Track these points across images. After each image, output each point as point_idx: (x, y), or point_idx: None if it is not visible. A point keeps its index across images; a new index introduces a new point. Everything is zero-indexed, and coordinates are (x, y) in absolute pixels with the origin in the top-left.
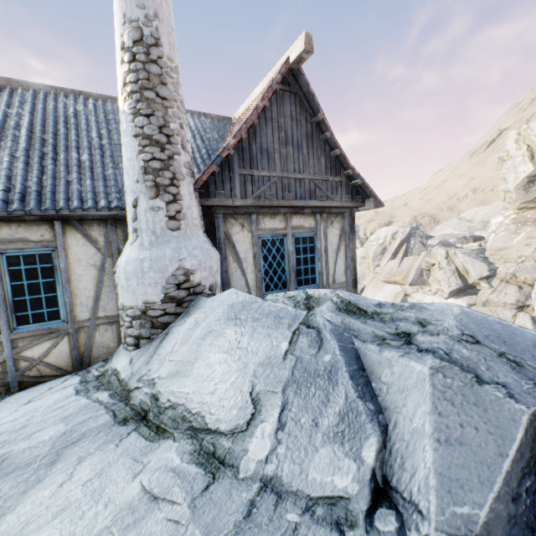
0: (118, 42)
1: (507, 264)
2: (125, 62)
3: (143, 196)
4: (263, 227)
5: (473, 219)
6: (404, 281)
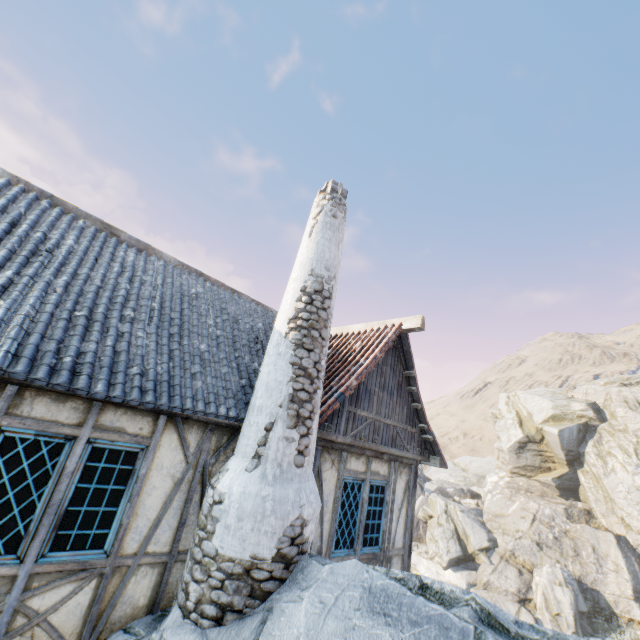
0: (299, 283)
1: (505, 536)
2: (301, 301)
3: (282, 422)
4: (348, 467)
5: (467, 468)
6: None
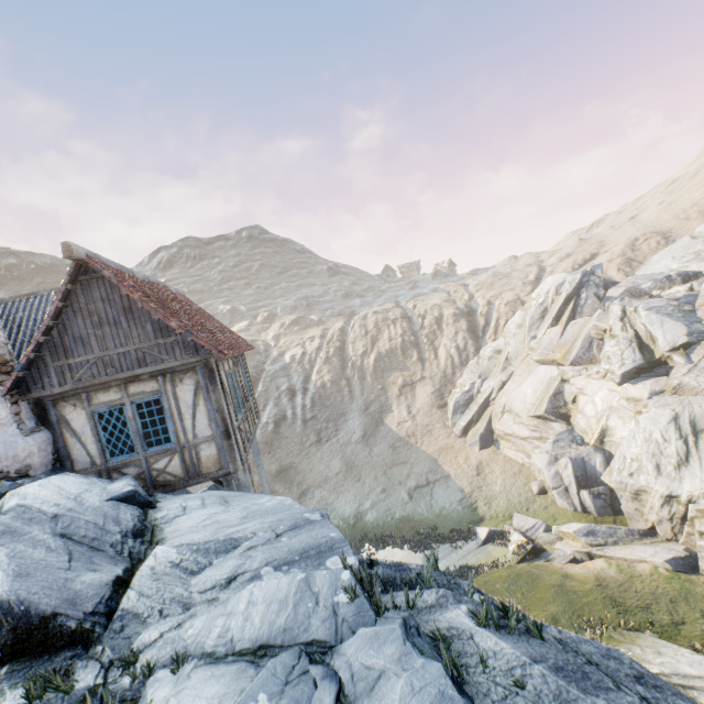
0: None
1: None
2: None
3: None
4: (98, 402)
5: None
6: (564, 360)
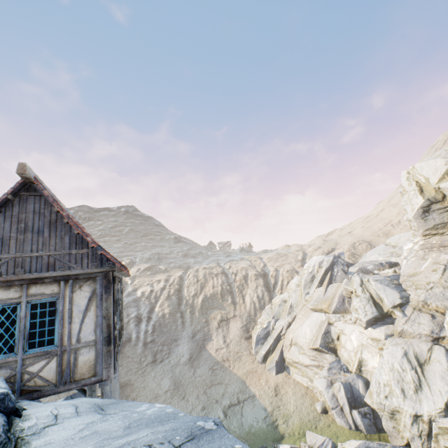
0: None
1: (417, 290)
2: None
3: None
4: None
5: (397, 244)
6: (329, 309)
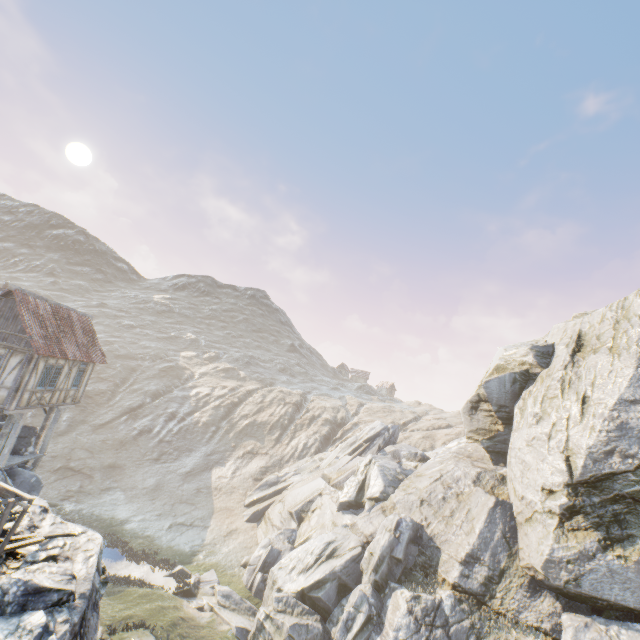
0: None
1: (401, 491)
2: None
3: None
4: None
5: None
6: (333, 480)
